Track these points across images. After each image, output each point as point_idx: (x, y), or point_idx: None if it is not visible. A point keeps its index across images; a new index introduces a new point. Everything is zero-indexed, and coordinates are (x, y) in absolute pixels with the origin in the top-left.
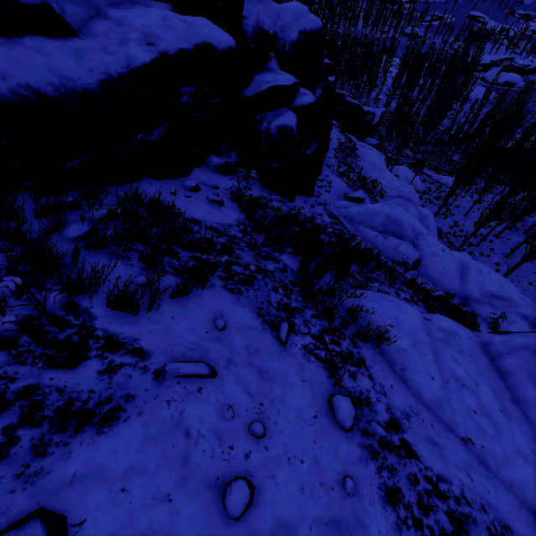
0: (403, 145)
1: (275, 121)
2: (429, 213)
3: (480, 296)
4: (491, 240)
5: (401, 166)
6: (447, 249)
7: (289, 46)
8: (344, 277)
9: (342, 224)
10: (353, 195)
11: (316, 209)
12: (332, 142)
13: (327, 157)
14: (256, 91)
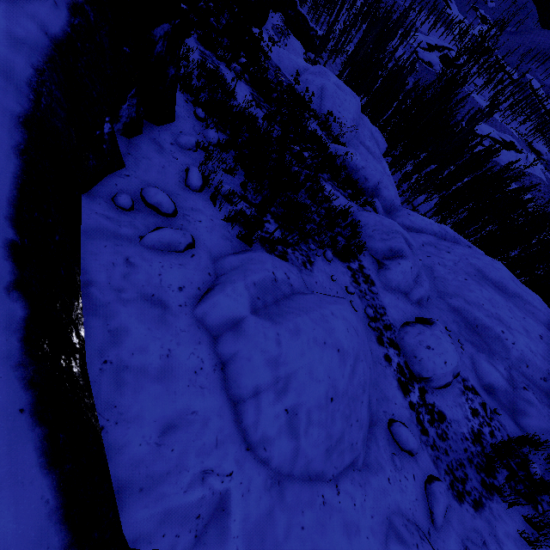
0: (319, 51)
1: None
2: None
3: None
4: None
5: None
6: None
7: None
8: None
9: None
10: None
11: None
12: (273, 20)
13: (267, 25)
14: None
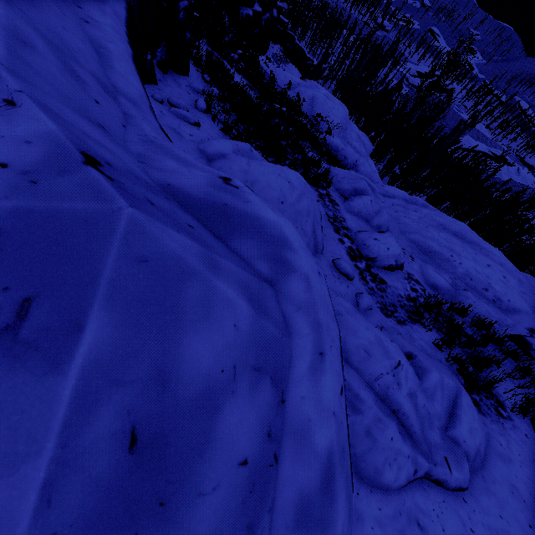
0: (315, 76)
1: (246, 11)
2: None
3: None
4: None
5: None
6: None
7: None
8: None
9: None
10: None
11: None
12: (273, 50)
13: (267, 54)
14: None
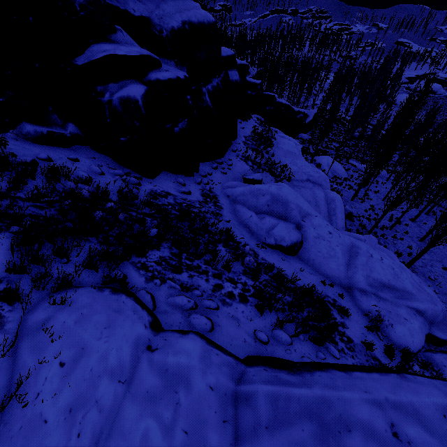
0: (321, 136)
1: (119, 92)
2: (336, 197)
3: (366, 285)
4: (406, 224)
5: (325, 156)
6: (336, 231)
7: (167, 32)
8: (115, 266)
9: (218, 203)
10: (249, 177)
11: (187, 187)
12: (245, 131)
13: (234, 143)
14: (89, 60)
